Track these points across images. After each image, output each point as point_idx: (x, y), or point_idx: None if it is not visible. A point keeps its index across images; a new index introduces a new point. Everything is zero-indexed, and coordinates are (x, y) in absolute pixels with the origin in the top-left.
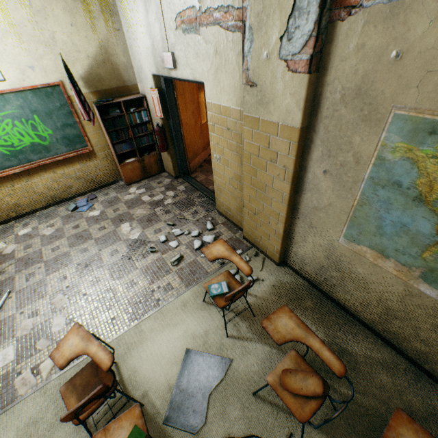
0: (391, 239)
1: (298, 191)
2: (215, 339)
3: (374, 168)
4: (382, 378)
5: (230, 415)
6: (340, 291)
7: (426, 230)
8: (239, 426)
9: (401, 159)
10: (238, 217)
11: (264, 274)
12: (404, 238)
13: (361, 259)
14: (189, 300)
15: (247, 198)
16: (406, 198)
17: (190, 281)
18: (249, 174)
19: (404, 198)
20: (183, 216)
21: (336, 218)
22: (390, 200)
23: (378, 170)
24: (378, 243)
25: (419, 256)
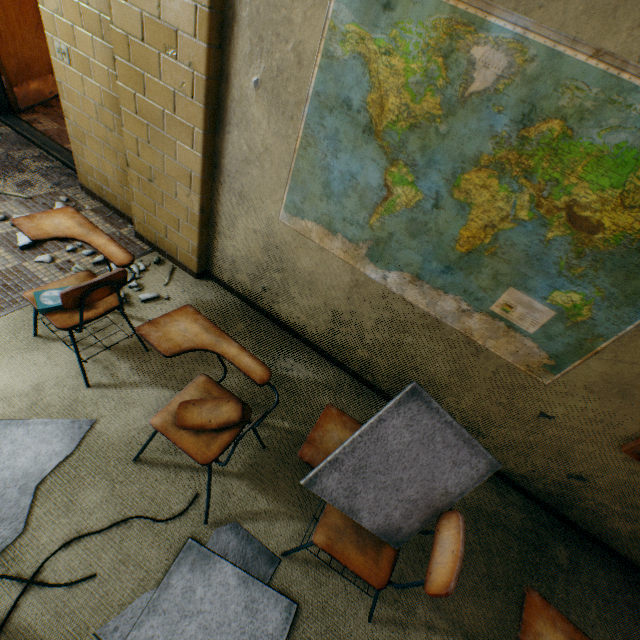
0: (339, 202)
1: (220, 129)
2: (61, 394)
3: (321, 75)
4: (325, 400)
5: (86, 503)
6: (283, 303)
7: (375, 182)
8: (102, 513)
9: (352, 58)
10: (124, 196)
11: (172, 291)
12: (353, 198)
13: (307, 243)
14: None
15: (133, 145)
16: (357, 130)
17: (3, 304)
18: (130, 88)
19: (354, 130)
20: None
21: (275, 177)
22: (339, 134)
23: (326, 79)
24: (325, 212)
25: (368, 224)
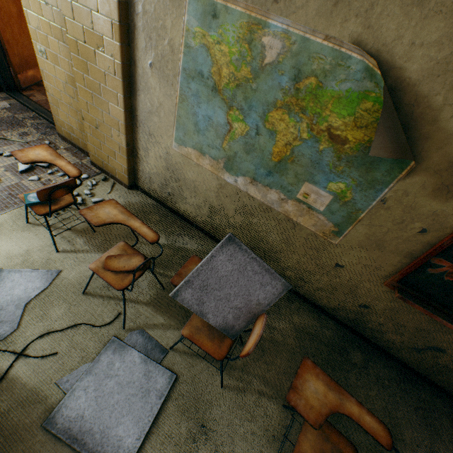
0: (204, 135)
1: (134, 93)
2: (41, 255)
3: (185, 58)
4: None
5: (53, 315)
6: (181, 202)
7: (222, 121)
8: (63, 321)
9: (200, 47)
10: (84, 139)
11: (112, 197)
12: (211, 132)
13: (190, 162)
14: (5, 223)
15: (85, 106)
16: (208, 90)
17: (9, 205)
18: (81, 71)
19: (207, 90)
20: (4, 136)
21: (167, 121)
22: (199, 93)
23: (188, 60)
24: (197, 141)
25: (222, 147)
